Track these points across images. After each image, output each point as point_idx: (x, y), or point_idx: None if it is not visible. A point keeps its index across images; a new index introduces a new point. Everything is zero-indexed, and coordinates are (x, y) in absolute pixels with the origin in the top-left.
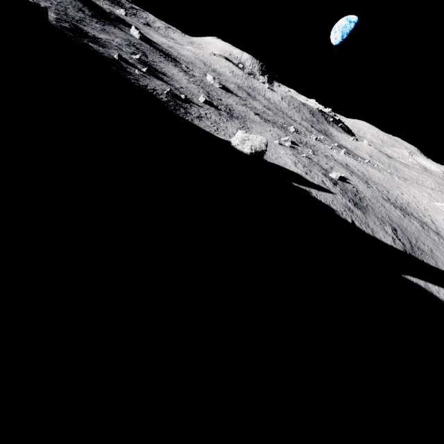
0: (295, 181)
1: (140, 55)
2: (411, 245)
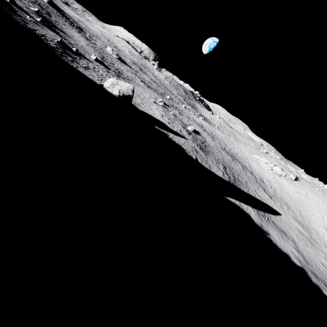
0: (157, 125)
1: (38, 9)
2: (234, 178)
